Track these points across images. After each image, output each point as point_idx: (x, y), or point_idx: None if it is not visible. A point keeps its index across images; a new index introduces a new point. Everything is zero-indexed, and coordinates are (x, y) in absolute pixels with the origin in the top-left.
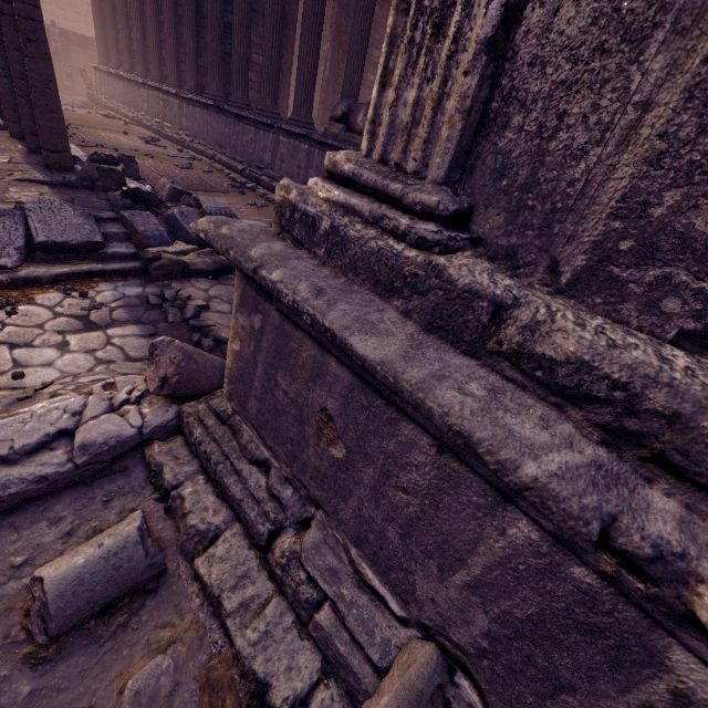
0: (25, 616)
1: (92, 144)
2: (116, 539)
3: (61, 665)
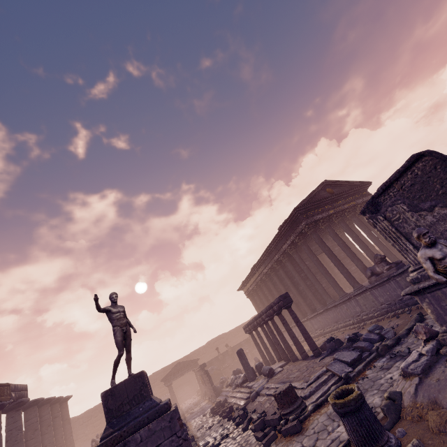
0: None
1: None
2: None
3: None
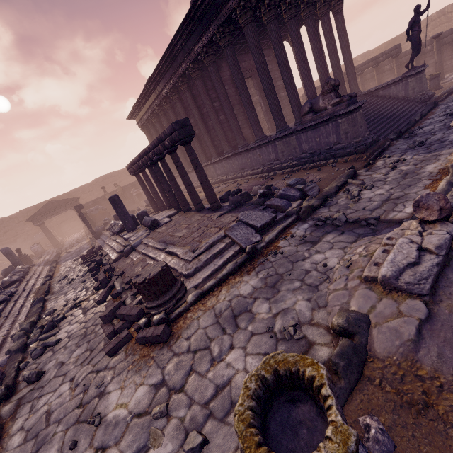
0: None
1: None
2: None
3: None
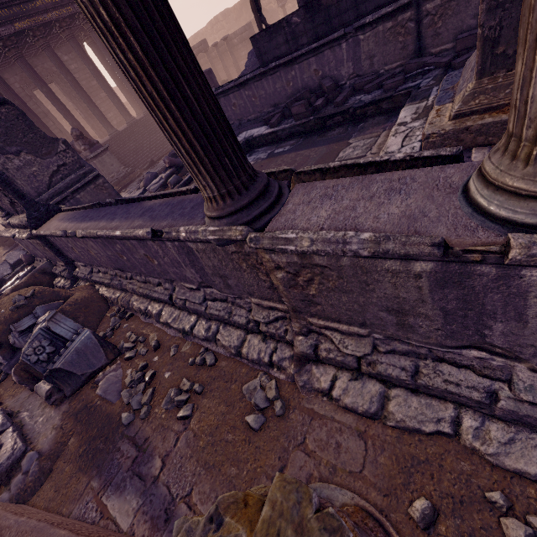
0: None
1: None
2: None
3: None
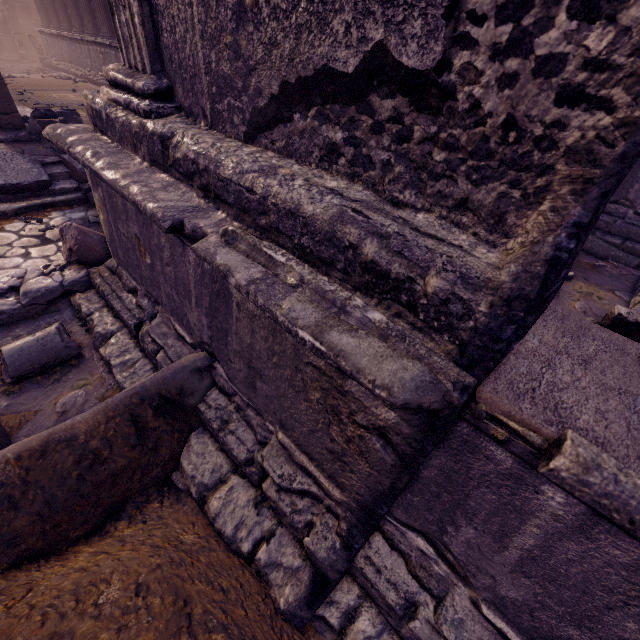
0: (1, 375)
1: (45, 105)
2: (43, 332)
3: (23, 395)
